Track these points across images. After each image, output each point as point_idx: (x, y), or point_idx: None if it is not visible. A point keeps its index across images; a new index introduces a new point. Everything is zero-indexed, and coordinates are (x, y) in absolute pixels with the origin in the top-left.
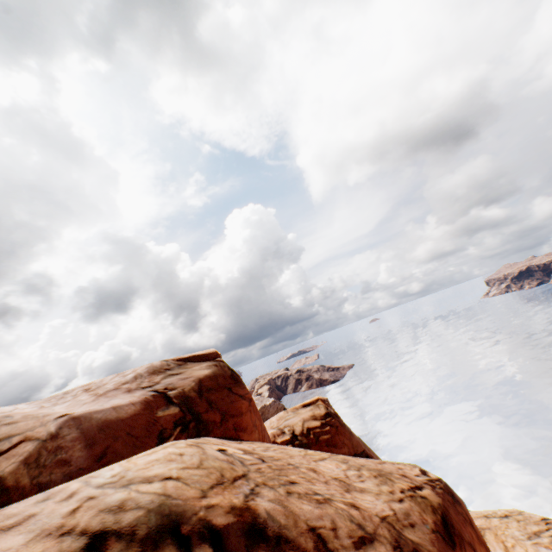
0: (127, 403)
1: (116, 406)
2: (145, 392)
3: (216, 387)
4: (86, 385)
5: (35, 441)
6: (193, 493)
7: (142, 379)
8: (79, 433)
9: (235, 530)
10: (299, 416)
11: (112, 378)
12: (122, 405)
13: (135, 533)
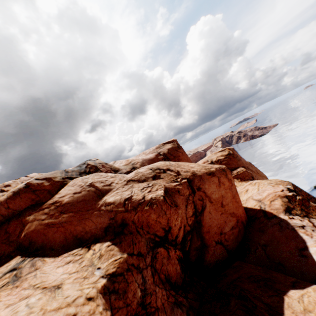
0: (152, 156)
1: (150, 156)
2: (155, 153)
3: (172, 150)
4: (143, 152)
5: (139, 162)
6: (161, 166)
7: (154, 150)
8: (145, 161)
9: (166, 169)
10: (216, 155)
11: (148, 150)
12: (151, 156)
13: (154, 169)
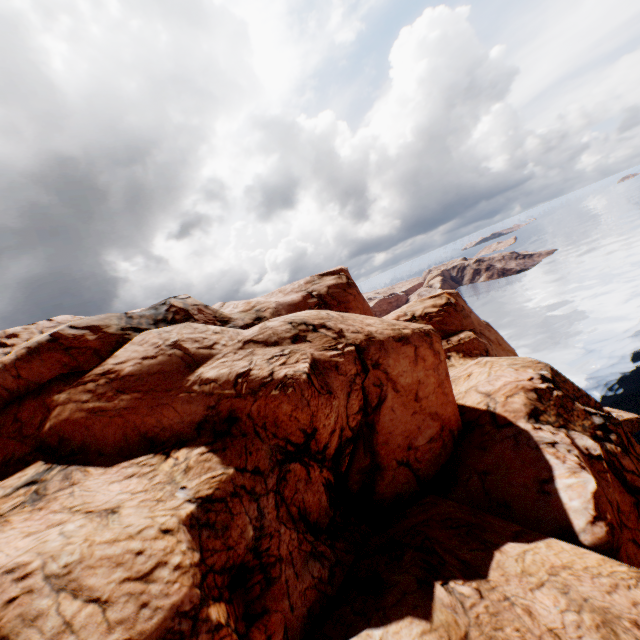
0: (296, 297)
1: (292, 299)
2: (303, 293)
3: (337, 290)
4: (279, 290)
5: (271, 309)
6: (311, 319)
7: (302, 287)
8: (282, 307)
9: (319, 325)
10: (423, 305)
11: (289, 286)
12: (294, 298)
13: (297, 323)
